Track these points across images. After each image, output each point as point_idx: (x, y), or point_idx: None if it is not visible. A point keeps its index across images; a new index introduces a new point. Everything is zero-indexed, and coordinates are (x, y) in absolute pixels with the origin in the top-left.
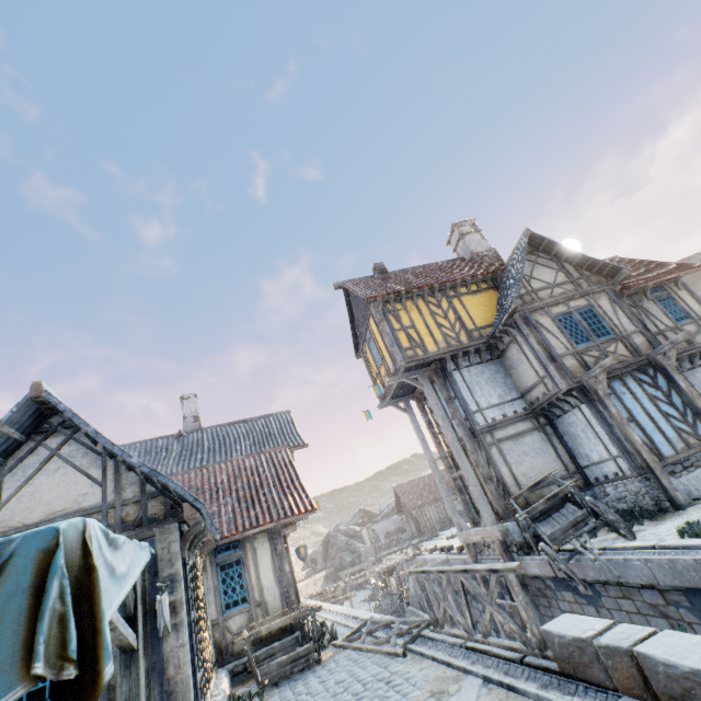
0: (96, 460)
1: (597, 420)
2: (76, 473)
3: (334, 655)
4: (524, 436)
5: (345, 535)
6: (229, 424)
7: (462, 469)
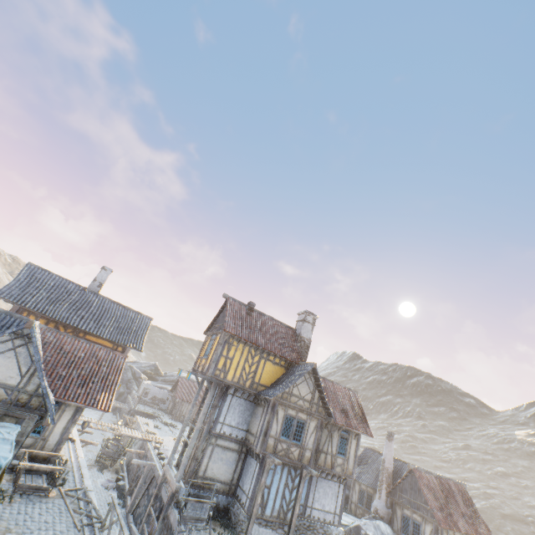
0: (29, 362)
1: (257, 476)
2: (16, 364)
3: (55, 497)
4: (229, 450)
5: (133, 374)
6: (115, 302)
7: (189, 445)
